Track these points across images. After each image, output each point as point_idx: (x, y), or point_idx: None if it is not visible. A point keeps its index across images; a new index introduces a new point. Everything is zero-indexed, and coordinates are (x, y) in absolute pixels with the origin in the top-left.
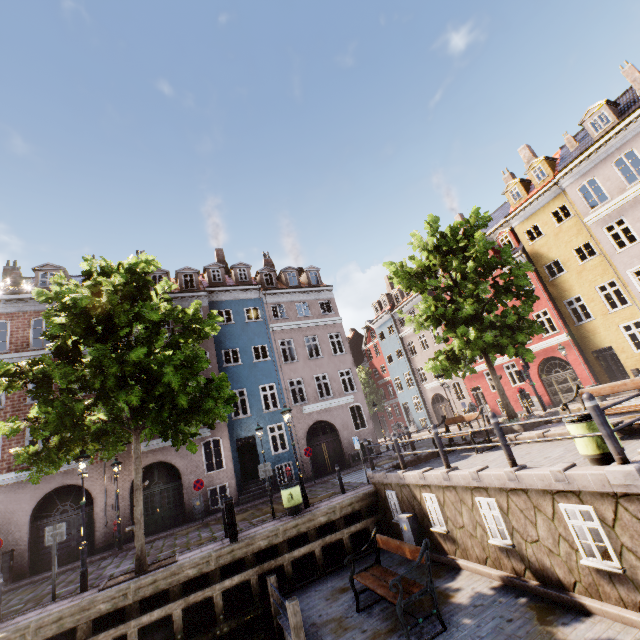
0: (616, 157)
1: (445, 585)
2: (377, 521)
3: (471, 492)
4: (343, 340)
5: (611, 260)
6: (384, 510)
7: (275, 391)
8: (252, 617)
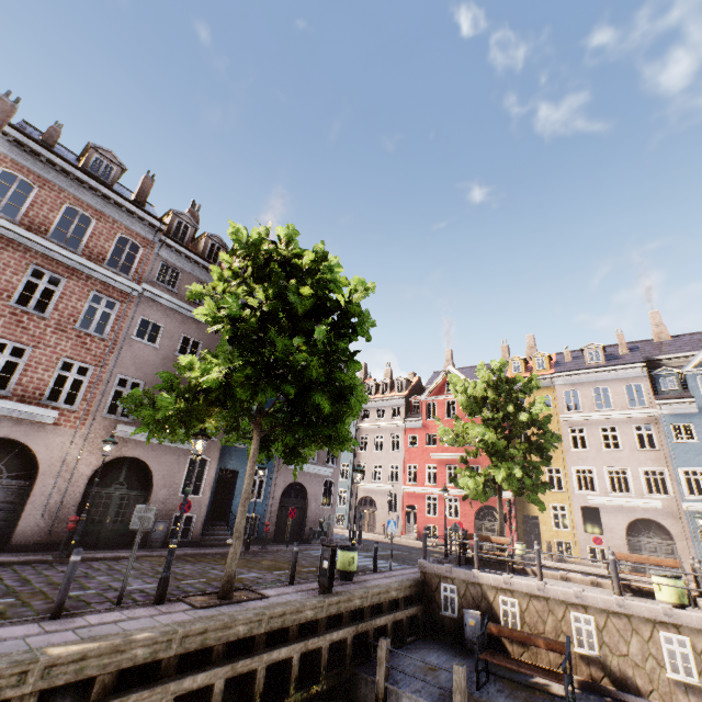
0: (596, 386)
1: (532, 680)
2: (423, 610)
3: (566, 606)
4: None
5: (564, 453)
6: (429, 601)
7: None
8: (343, 679)
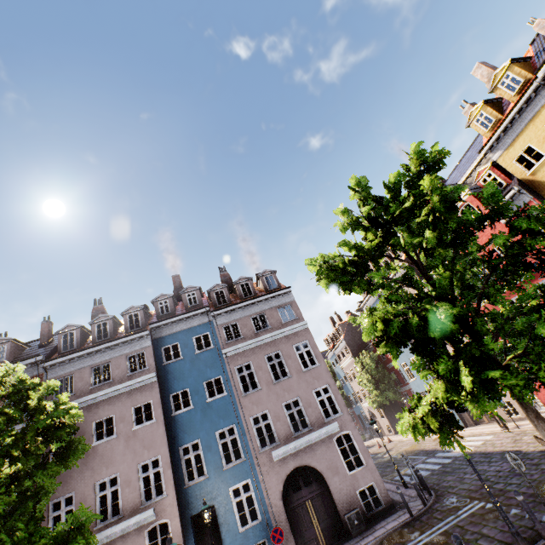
0: None
1: None
2: None
3: None
4: (313, 349)
5: None
6: None
7: (236, 435)
8: None
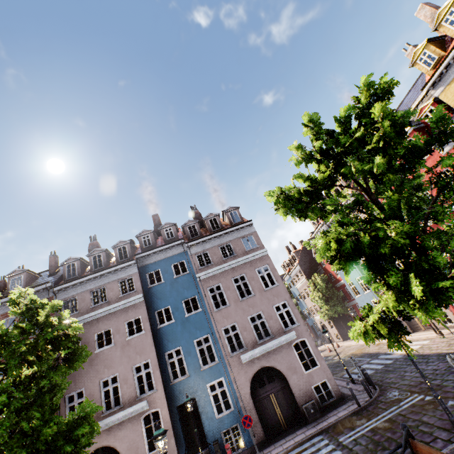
0: None
1: None
2: None
3: None
4: (272, 271)
5: None
6: None
7: (210, 343)
8: None
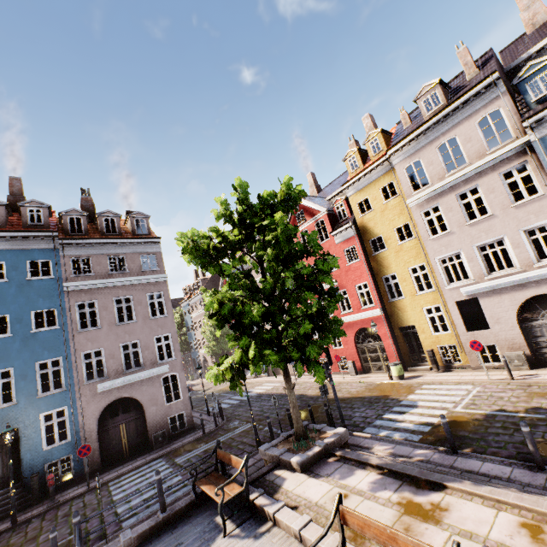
0: (441, 142)
1: None
2: None
3: None
4: (166, 300)
5: (424, 245)
6: None
7: (61, 367)
8: None
